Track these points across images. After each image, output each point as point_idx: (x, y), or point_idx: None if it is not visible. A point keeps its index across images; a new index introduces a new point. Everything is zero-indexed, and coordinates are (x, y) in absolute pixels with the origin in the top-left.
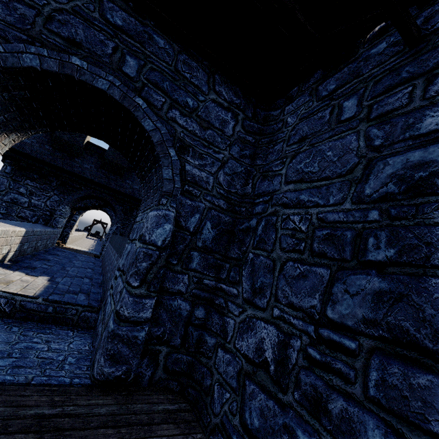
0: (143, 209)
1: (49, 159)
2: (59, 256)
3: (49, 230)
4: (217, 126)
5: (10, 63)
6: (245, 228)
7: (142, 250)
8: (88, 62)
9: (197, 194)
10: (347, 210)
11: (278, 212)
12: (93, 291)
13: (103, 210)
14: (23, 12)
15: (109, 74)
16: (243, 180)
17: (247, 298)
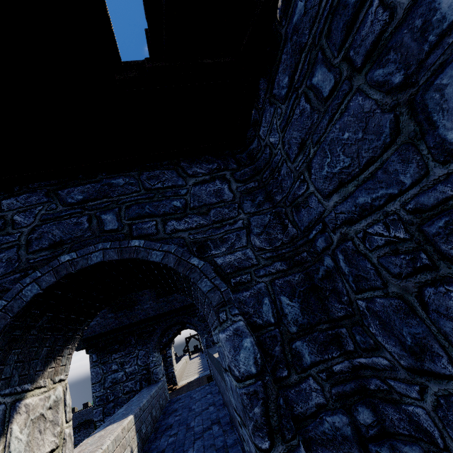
0: (212, 327)
1: (116, 324)
2: (178, 411)
3: (154, 391)
4: (215, 201)
5: (16, 308)
6: (325, 273)
7: (241, 391)
8: (75, 249)
9: (248, 279)
10: (444, 176)
11: (347, 234)
12: (230, 443)
13: (185, 328)
14: (7, 257)
15: (97, 243)
16: (279, 226)
17: (409, 366)
